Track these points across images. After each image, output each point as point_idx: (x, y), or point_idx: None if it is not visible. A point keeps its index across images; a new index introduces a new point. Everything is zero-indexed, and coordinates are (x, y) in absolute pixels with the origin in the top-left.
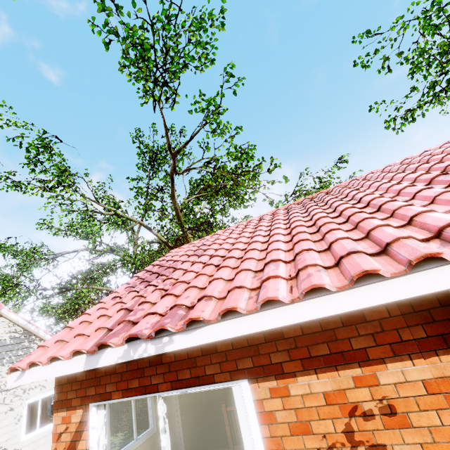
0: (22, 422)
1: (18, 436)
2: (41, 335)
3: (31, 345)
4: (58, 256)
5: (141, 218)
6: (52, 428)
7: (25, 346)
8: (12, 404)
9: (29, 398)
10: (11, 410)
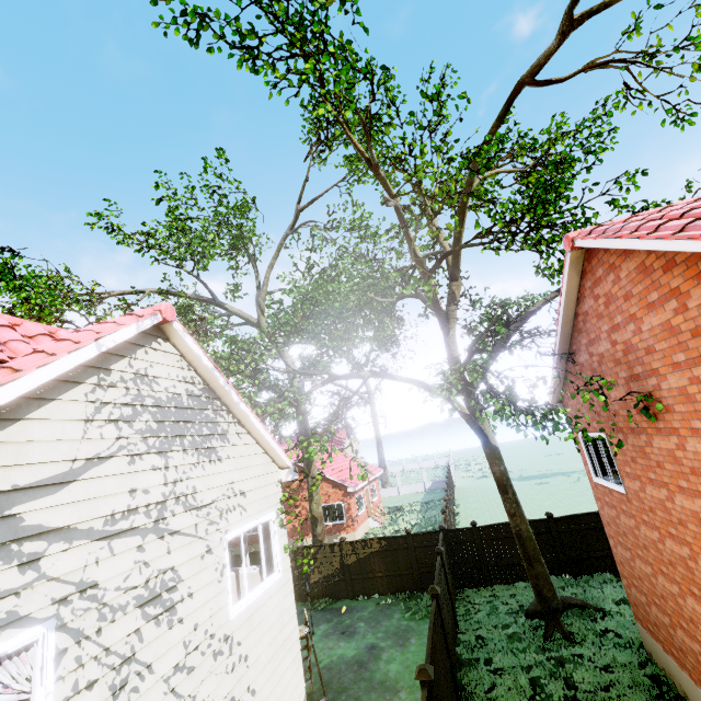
0: (226, 580)
1: (225, 609)
2: (231, 401)
3: (217, 419)
4: (104, 296)
5: (281, 241)
6: (264, 593)
7: (210, 419)
8: (208, 540)
9: (229, 529)
10: (208, 553)
